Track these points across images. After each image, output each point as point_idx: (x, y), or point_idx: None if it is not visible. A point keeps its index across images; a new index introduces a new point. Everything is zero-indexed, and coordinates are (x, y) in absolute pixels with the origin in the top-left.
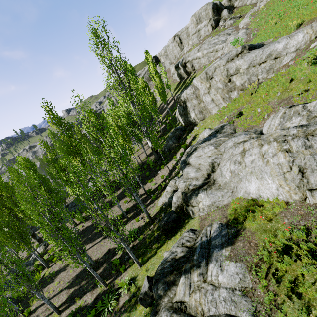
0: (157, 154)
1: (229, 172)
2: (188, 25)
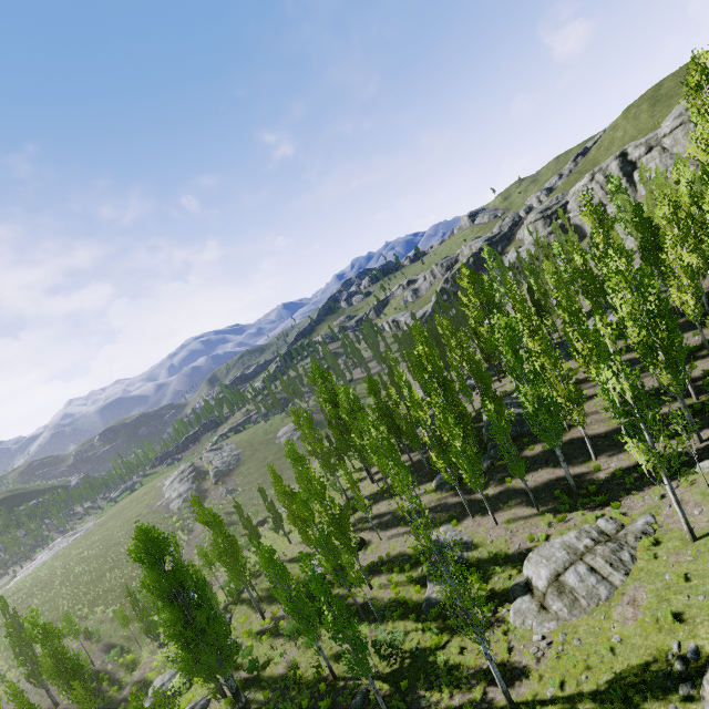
0: None
1: None
2: None
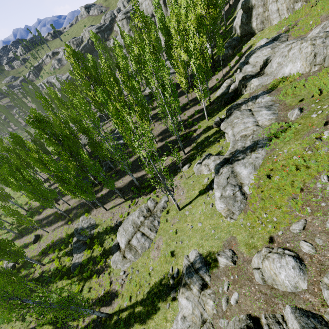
0: (213, 62)
1: (277, 63)
2: None
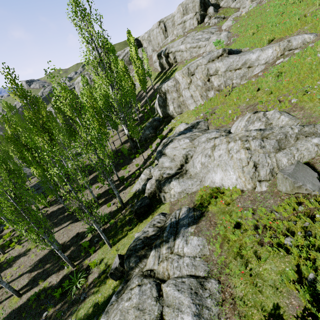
0: (133, 142)
1: (200, 163)
2: (175, 13)
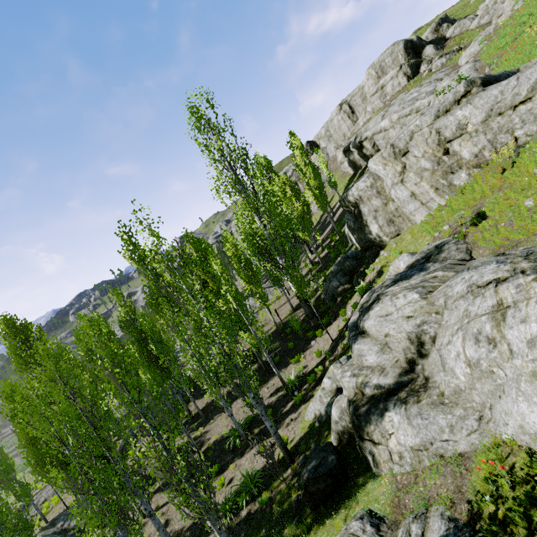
0: (309, 306)
1: (463, 362)
2: (364, 83)
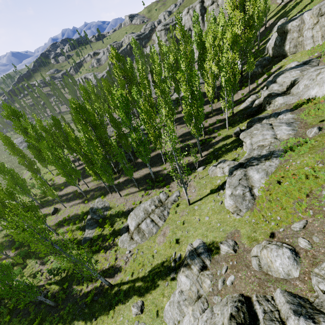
0: (241, 77)
1: (303, 85)
2: None
